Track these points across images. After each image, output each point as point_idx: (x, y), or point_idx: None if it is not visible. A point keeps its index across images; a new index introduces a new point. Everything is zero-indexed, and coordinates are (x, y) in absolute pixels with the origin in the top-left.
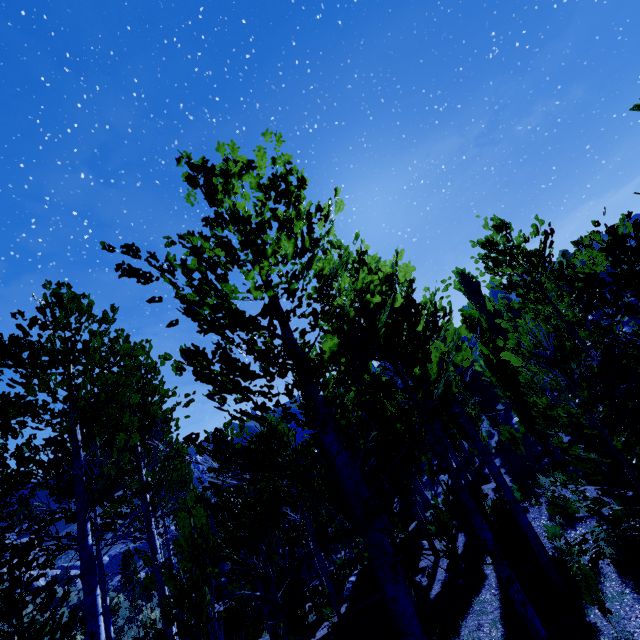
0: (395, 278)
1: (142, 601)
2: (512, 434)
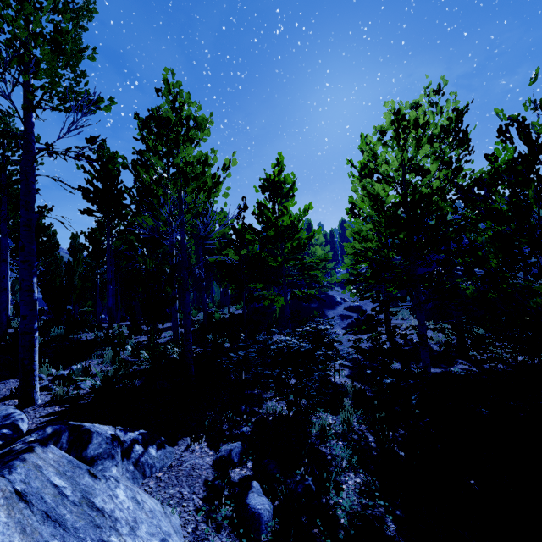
0: None
1: None
2: None
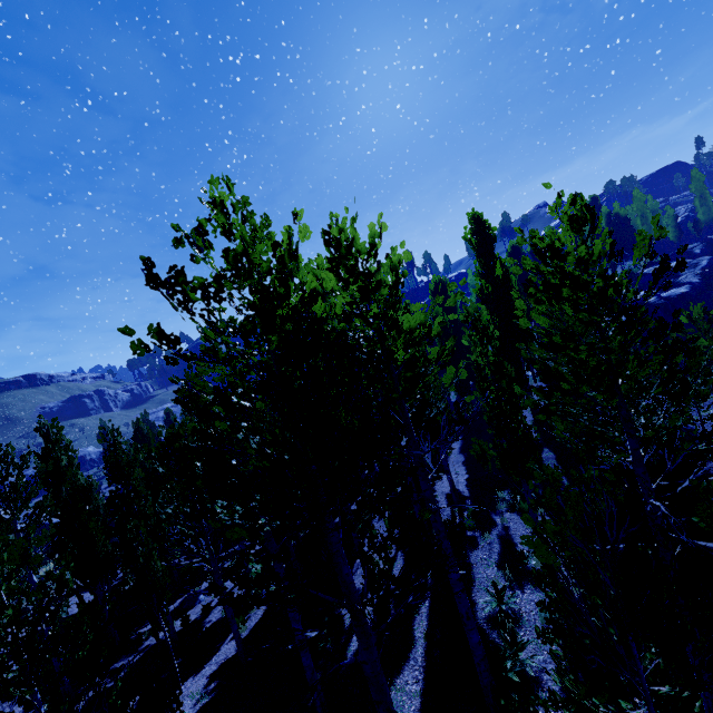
0: (375, 261)
1: (45, 554)
2: (484, 450)
